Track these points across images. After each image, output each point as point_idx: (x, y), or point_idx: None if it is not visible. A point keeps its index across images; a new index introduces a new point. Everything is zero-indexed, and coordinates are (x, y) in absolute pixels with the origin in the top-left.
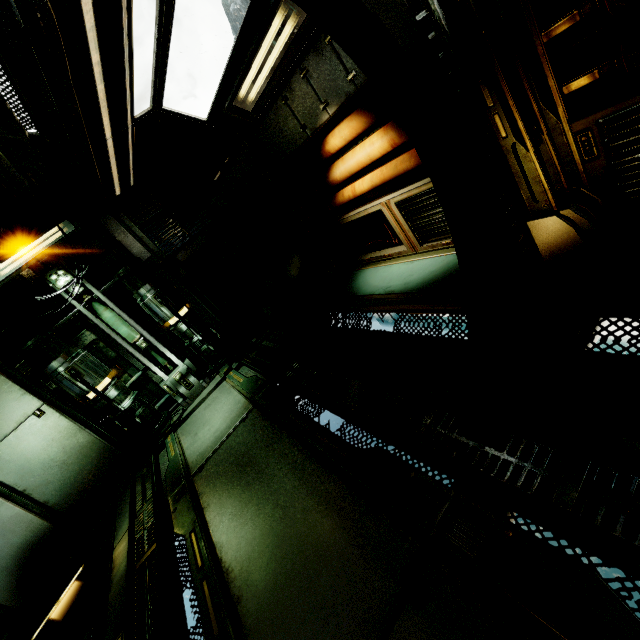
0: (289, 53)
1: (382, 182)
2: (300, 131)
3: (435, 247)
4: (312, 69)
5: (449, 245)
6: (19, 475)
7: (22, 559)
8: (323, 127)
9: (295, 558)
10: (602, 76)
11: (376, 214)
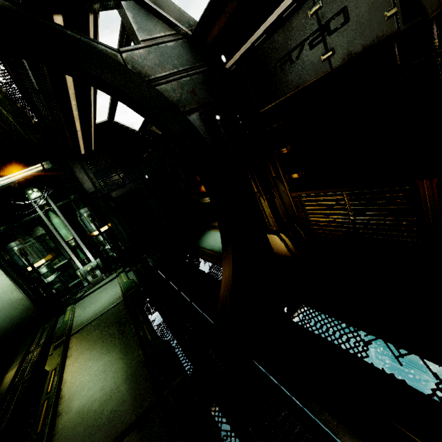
0: None
1: None
2: None
3: None
4: None
5: None
6: None
7: None
8: None
9: (98, 395)
10: (300, 177)
11: None
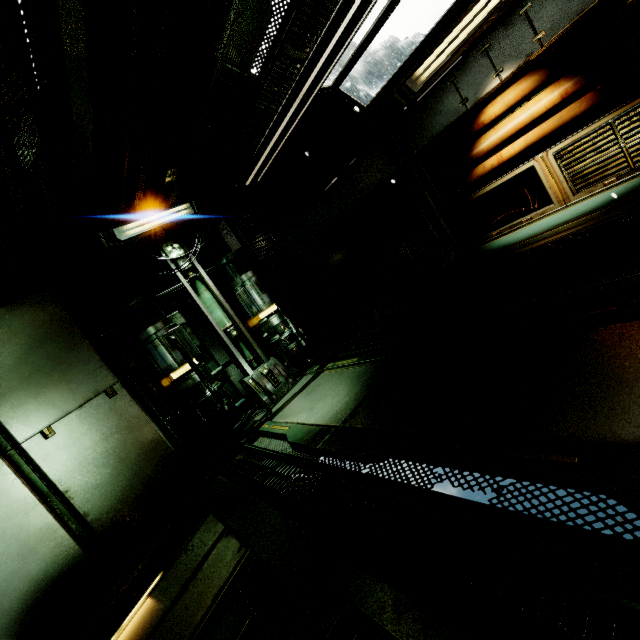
0: (485, 24)
1: (540, 137)
2: (458, 106)
3: (593, 191)
4: (495, 42)
5: (612, 184)
6: (67, 468)
7: (32, 601)
8: (477, 105)
9: (638, 375)
10: None
11: (517, 180)
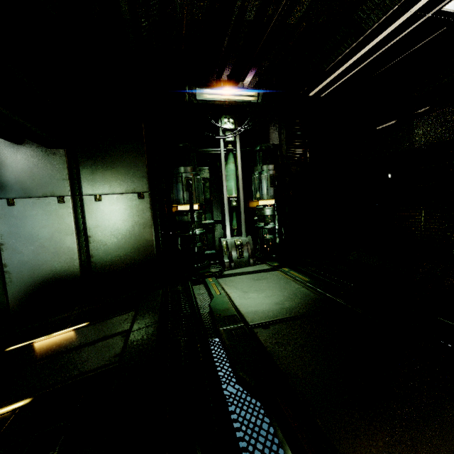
0: None
1: None
2: None
3: None
4: None
5: None
6: (96, 224)
7: (46, 281)
8: None
9: None
10: None
11: None
